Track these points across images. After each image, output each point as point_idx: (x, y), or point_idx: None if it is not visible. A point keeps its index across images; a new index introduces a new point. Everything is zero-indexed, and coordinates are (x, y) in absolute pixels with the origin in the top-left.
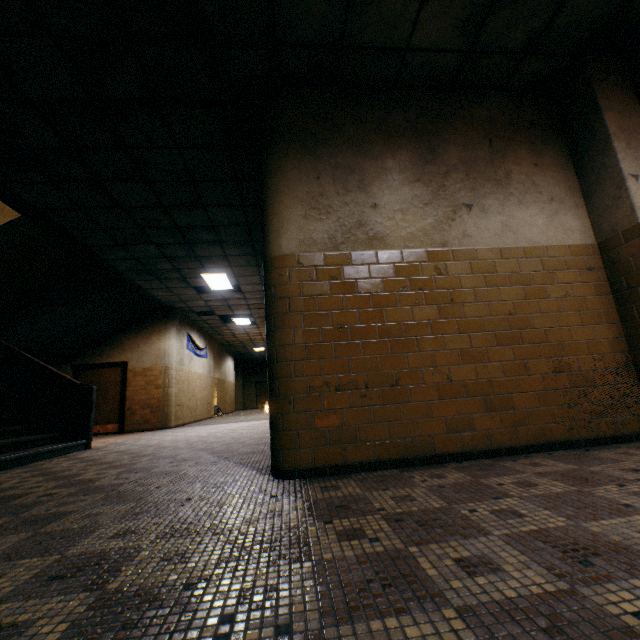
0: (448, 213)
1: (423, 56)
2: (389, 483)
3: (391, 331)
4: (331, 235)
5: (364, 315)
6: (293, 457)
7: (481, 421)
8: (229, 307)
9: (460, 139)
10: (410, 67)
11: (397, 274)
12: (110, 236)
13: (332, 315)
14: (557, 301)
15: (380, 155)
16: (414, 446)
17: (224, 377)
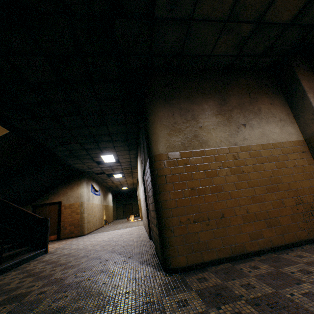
0: (235, 129)
1: (217, 58)
2: (232, 274)
3: (216, 189)
4: (182, 142)
5: (202, 182)
6: (176, 261)
7: (266, 233)
8: (112, 170)
9: (235, 93)
10: (211, 62)
11: (215, 160)
12: (57, 141)
13: (187, 183)
14: (291, 168)
15: (200, 103)
16: (235, 249)
17: (108, 204)
